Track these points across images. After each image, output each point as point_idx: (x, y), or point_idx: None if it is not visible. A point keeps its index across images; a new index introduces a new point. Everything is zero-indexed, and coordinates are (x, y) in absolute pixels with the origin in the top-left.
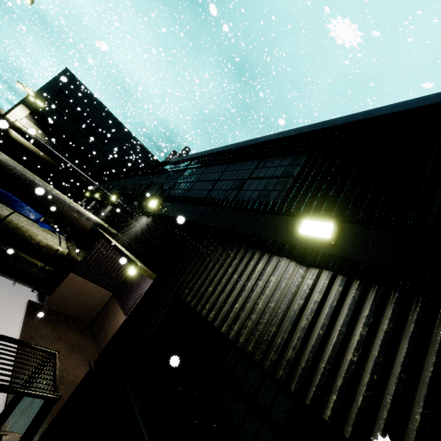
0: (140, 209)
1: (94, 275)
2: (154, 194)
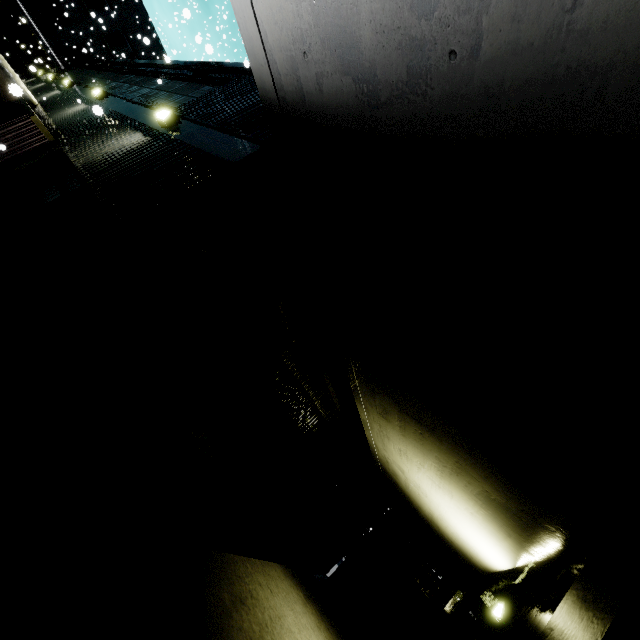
0: (85, 98)
1: (5, 159)
2: (110, 89)
